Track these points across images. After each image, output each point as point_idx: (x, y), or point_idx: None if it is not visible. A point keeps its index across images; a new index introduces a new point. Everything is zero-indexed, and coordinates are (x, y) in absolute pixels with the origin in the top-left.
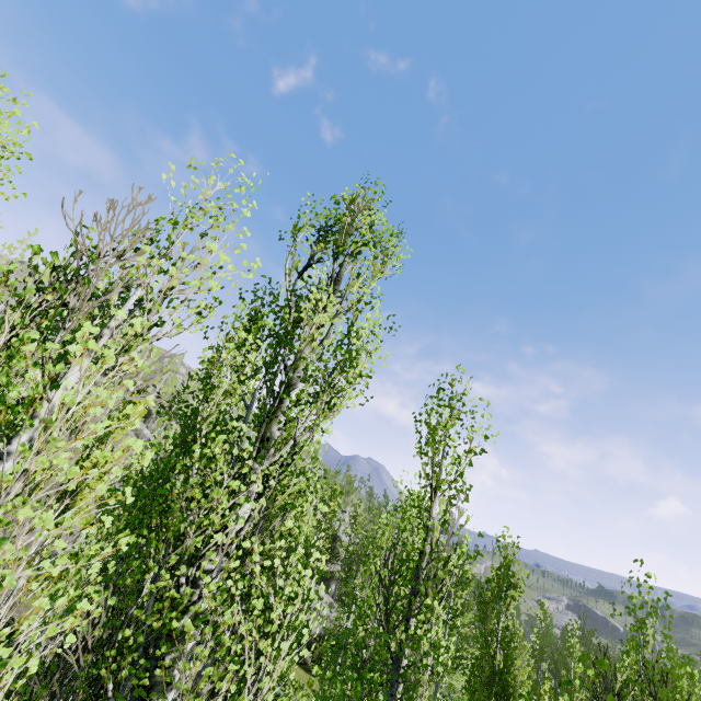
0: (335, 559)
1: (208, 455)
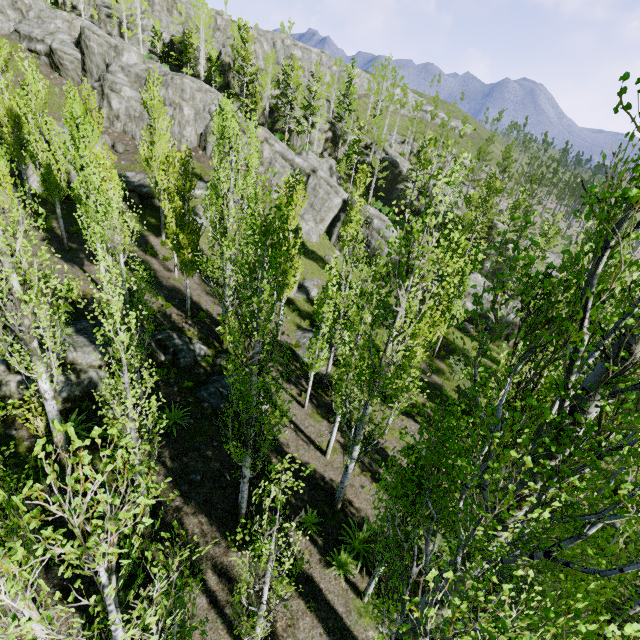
0: (491, 245)
1: (408, 330)
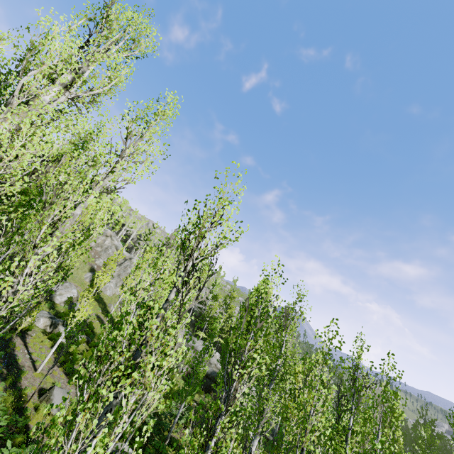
0: None
1: None
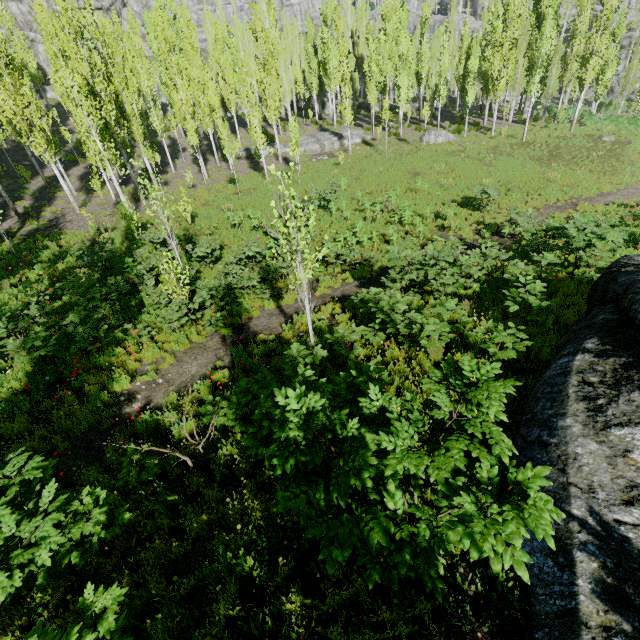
0: None
1: None
